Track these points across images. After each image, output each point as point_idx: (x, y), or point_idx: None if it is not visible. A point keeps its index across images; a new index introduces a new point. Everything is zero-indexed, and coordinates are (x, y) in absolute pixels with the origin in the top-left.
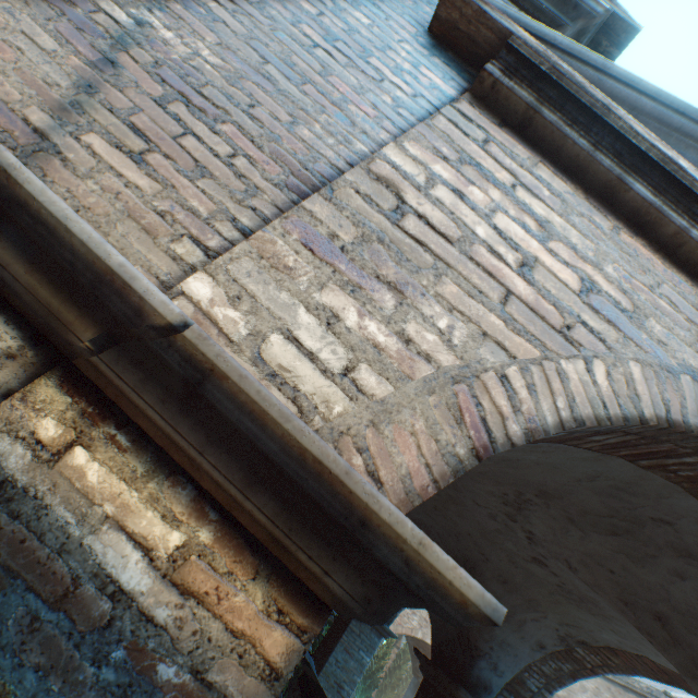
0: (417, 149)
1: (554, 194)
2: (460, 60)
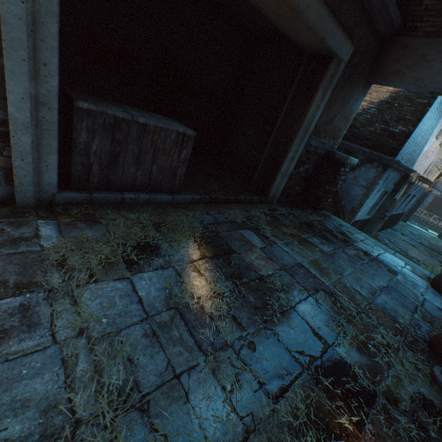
0: None
1: None
2: None
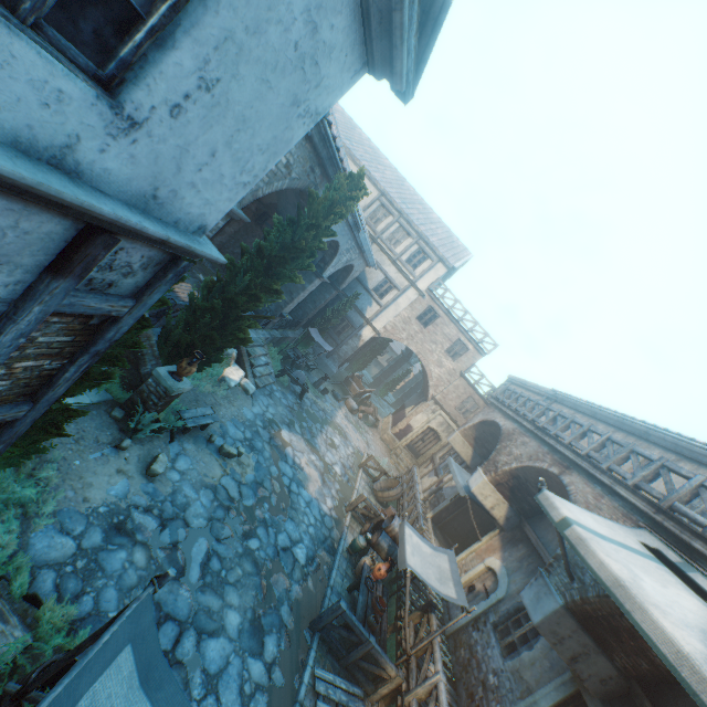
0: None
1: None
2: None
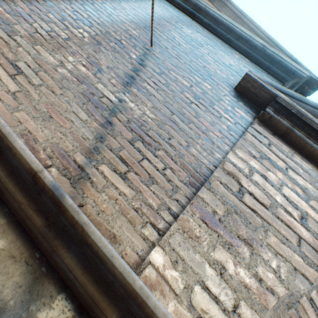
0: (241, 153)
1: (304, 171)
2: (249, 101)
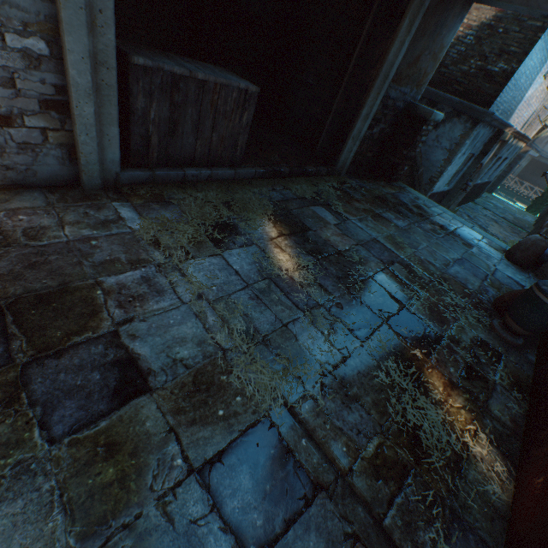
0: None
1: None
2: None
